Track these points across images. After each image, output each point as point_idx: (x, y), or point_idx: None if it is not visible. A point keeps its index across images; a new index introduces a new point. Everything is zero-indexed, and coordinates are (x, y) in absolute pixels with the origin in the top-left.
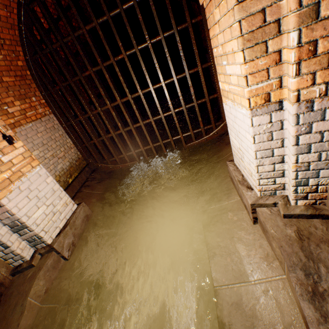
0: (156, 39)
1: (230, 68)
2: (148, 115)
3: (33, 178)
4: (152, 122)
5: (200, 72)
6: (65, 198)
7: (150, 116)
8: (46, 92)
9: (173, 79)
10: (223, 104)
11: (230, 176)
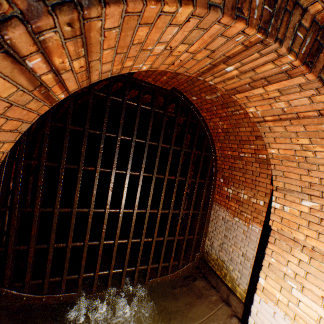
0: (171, 177)
1: (304, 297)
2: (130, 236)
3: None
4: (129, 244)
5: (190, 215)
6: None
7: (131, 238)
8: (9, 159)
9: (168, 211)
10: (255, 295)
11: None
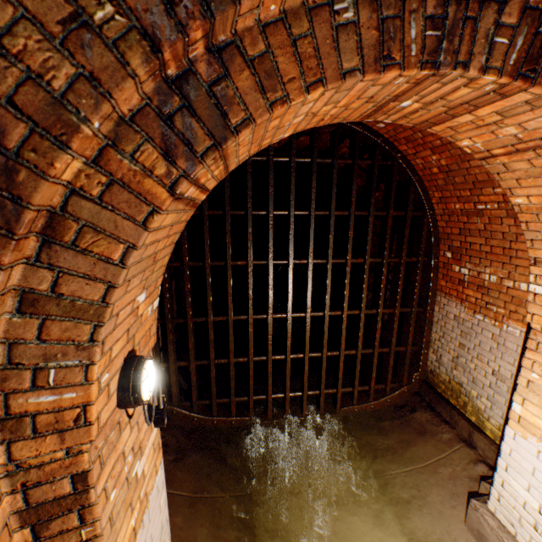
0: (357, 260)
1: None
2: (305, 349)
3: (152, 504)
4: (306, 360)
5: (396, 316)
6: (167, 540)
7: (307, 352)
8: None
9: (358, 312)
10: (506, 427)
11: (475, 526)
